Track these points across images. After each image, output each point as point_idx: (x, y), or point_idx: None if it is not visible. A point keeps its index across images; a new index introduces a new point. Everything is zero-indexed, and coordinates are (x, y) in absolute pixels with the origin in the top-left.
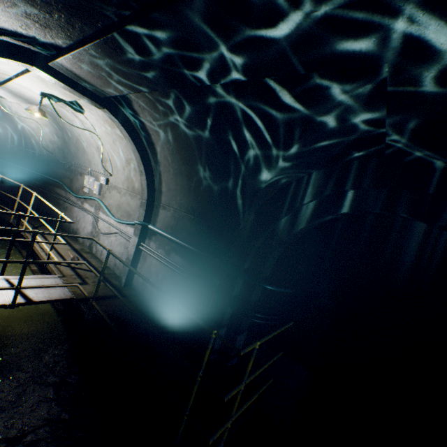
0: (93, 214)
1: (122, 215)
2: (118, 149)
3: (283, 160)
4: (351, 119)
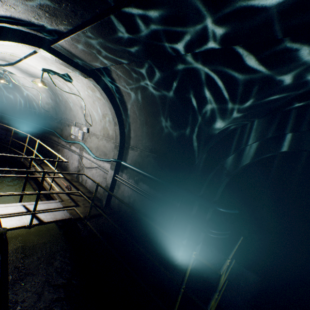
0: (78, 154)
1: (100, 154)
2: (96, 107)
3: (237, 111)
4: (307, 76)
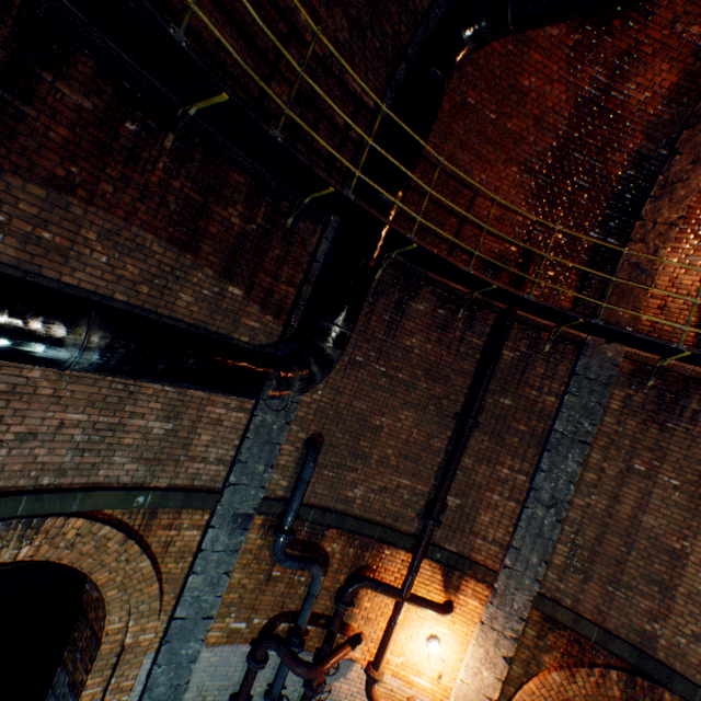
0: None
1: None
2: None
3: None
4: None
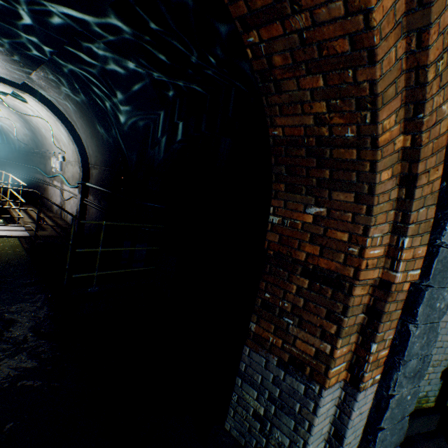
0: (60, 188)
1: (75, 182)
2: (60, 128)
3: (121, 106)
4: (128, 68)
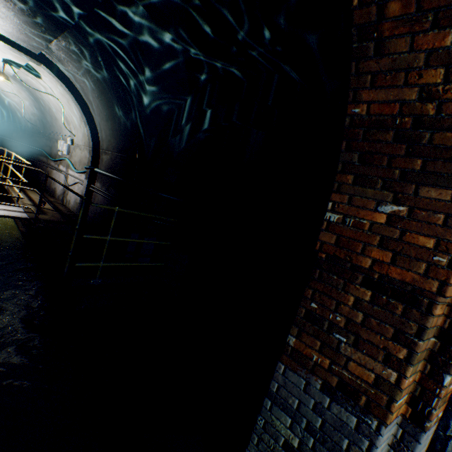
0: (65, 173)
1: (82, 168)
2: (73, 108)
3: (147, 85)
4: (163, 41)
